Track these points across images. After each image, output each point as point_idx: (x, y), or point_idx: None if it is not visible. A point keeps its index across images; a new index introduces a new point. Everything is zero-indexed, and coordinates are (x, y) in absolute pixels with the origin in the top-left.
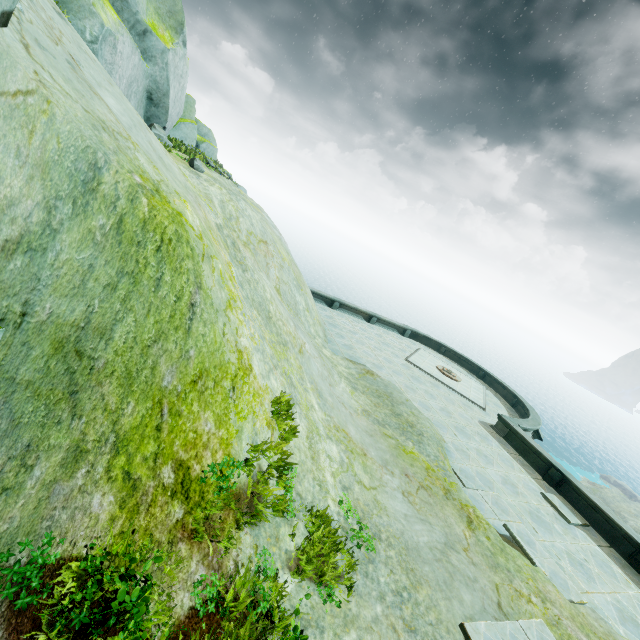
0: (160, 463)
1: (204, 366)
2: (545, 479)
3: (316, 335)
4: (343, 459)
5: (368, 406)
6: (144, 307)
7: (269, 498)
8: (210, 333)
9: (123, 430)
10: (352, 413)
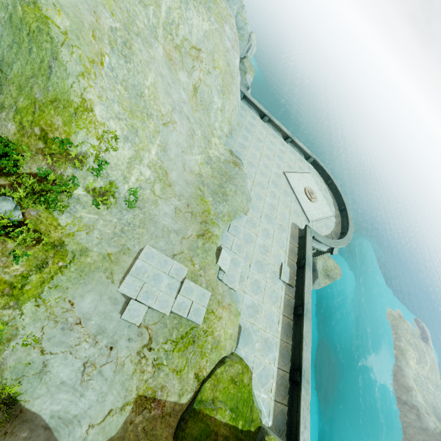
0: (34, 125)
1: (58, 97)
2: (297, 263)
3: (218, 129)
4: (150, 179)
5: (206, 174)
6: (25, 60)
7: (88, 165)
8: (61, 83)
9: (19, 106)
10: (186, 170)
